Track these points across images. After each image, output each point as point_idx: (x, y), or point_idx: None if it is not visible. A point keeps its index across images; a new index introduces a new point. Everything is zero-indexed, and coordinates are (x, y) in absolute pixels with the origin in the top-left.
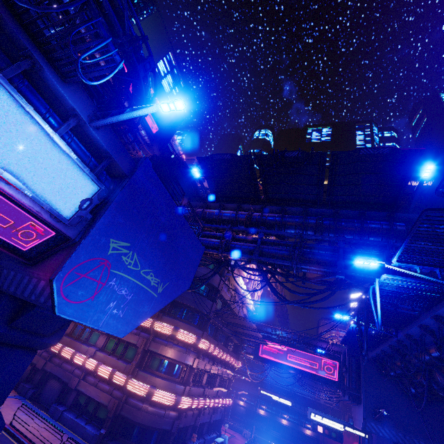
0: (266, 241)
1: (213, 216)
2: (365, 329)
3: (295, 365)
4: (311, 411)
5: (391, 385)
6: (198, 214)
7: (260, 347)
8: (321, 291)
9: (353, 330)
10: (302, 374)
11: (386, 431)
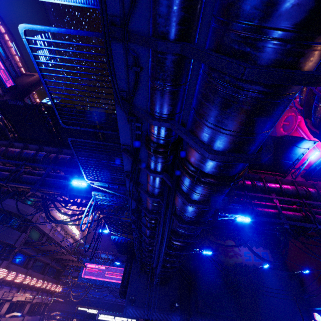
0: (56, 175)
1: (14, 154)
2: (86, 234)
3: (110, 280)
4: (99, 313)
5: (147, 278)
6: (1, 151)
7: (85, 270)
8: (83, 211)
9: (116, 241)
10: (115, 286)
11: (138, 312)
